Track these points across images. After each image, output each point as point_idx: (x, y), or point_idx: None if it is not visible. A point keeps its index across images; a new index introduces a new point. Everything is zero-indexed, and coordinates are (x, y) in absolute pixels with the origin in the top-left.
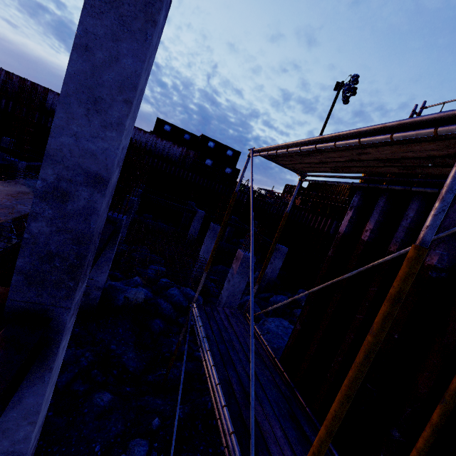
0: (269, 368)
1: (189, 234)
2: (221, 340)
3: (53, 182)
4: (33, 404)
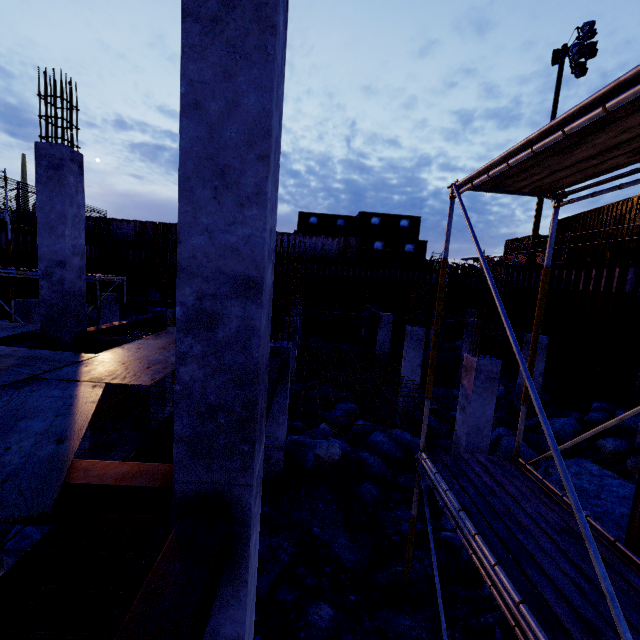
0: (612, 564)
1: (377, 350)
2: (492, 512)
3: (194, 303)
4: (233, 636)
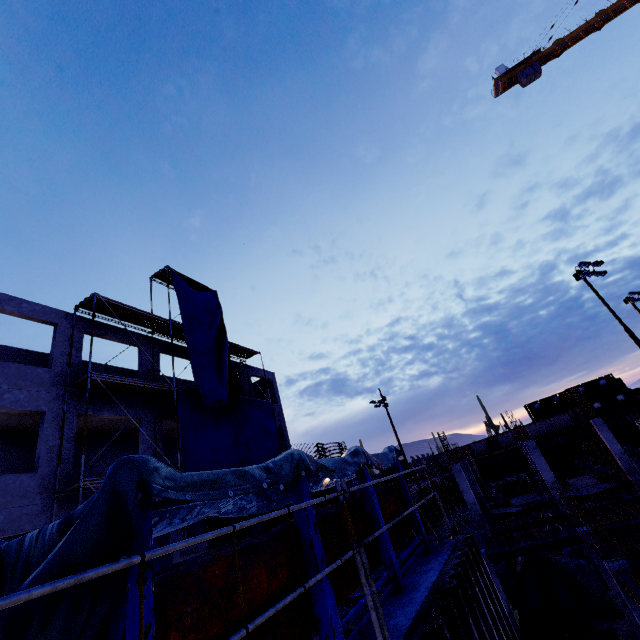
0: None
1: None
2: None
3: (618, 457)
4: None
